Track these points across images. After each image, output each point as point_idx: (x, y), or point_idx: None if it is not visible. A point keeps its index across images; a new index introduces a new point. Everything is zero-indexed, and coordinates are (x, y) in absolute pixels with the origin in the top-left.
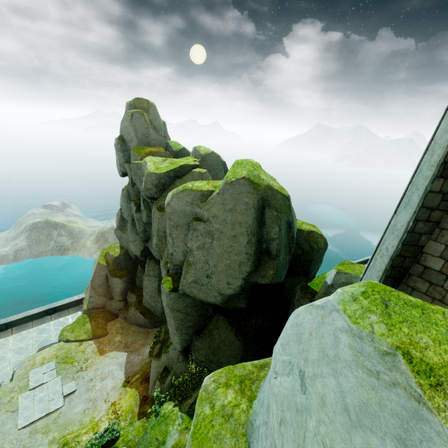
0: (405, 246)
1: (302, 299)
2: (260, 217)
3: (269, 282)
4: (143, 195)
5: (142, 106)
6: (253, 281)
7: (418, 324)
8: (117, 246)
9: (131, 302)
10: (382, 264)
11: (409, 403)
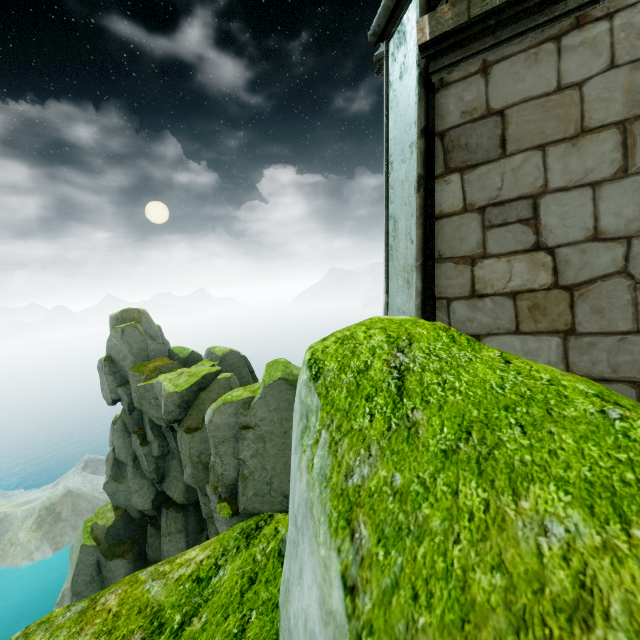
0: None
1: None
2: None
3: None
4: (155, 421)
5: (132, 316)
6: None
7: None
8: (109, 507)
9: None
10: None
11: None
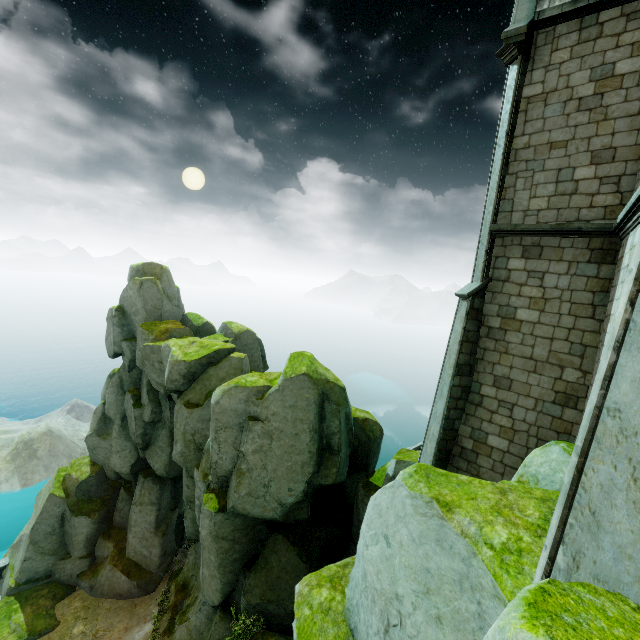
0: (445, 431)
1: (366, 498)
2: (321, 411)
3: (333, 482)
4: (154, 385)
5: (154, 271)
6: (316, 483)
7: (443, 484)
8: (86, 461)
9: (104, 557)
10: (432, 449)
11: (439, 521)
